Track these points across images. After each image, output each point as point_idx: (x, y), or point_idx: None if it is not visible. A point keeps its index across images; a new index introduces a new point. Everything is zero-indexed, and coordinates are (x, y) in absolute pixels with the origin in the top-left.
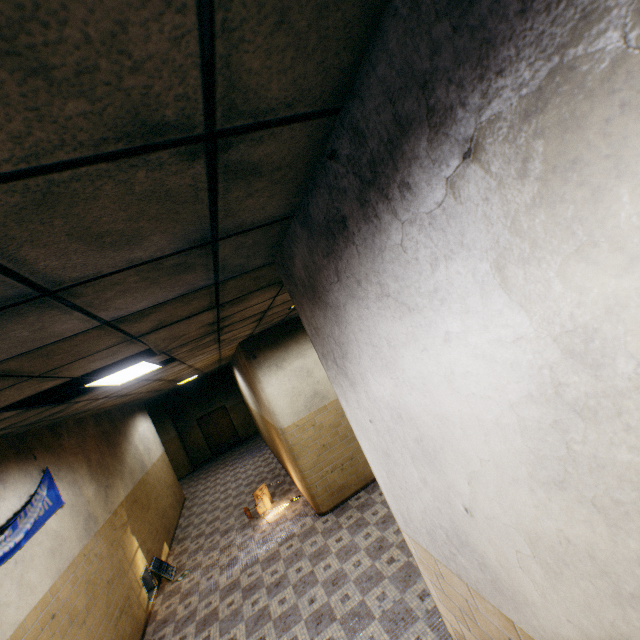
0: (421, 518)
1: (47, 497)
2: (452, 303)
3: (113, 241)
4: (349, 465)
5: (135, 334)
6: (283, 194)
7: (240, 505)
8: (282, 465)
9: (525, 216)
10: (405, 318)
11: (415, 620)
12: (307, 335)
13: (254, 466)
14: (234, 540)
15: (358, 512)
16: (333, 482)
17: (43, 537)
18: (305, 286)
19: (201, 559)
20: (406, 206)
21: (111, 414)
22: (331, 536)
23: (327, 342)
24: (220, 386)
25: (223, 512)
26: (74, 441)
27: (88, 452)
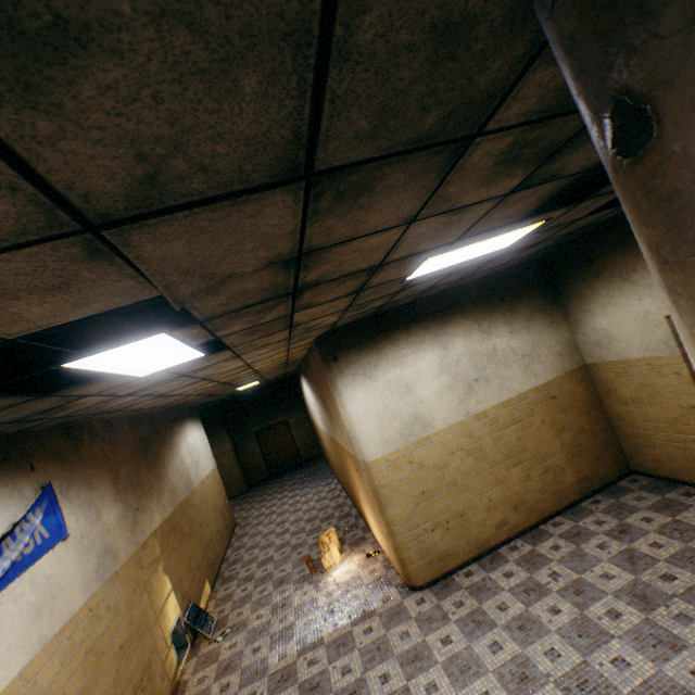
0: None
1: (42, 526)
2: None
3: None
4: (457, 524)
5: (80, 206)
6: None
7: (299, 547)
8: (353, 502)
9: None
10: None
11: None
12: (409, 335)
13: (317, 497)
14: (290, 598)
15: (472, 598)
16: (433, 546)
17: (24, 587)
18: None
19: (247, 616)
20: None
21: (154, 418)
22: (432, 630)
23: None
24: (283, 398)
25: (278, 552)
26: (98, 448)
27: (116, 464)
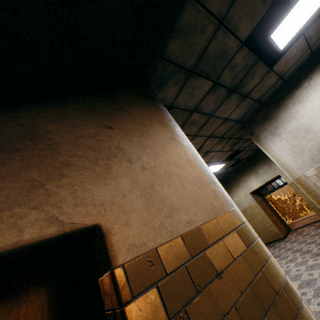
0: (307, 156)
1: None
2: (310, 95)
3: (260, 89)
4: None
5: (212, 134)
6: (269, 95)
7: None
8: None
9: (319, 81)
10: (300, 104)
11: (302, 273)
12: None
13: None
14: None
15: None
16: None
17: None
18: (261, 119)
19: None
20: (300, 88)
21: None
22: None
23: (268, 130)
24: None
25: None
26: None
27: None
